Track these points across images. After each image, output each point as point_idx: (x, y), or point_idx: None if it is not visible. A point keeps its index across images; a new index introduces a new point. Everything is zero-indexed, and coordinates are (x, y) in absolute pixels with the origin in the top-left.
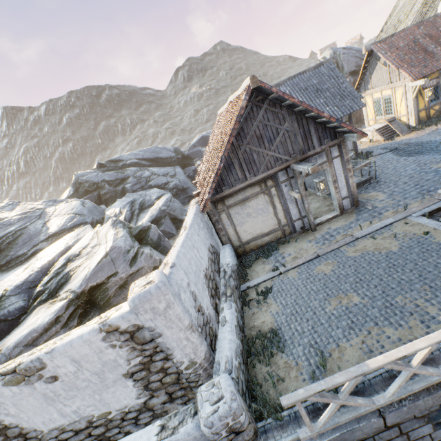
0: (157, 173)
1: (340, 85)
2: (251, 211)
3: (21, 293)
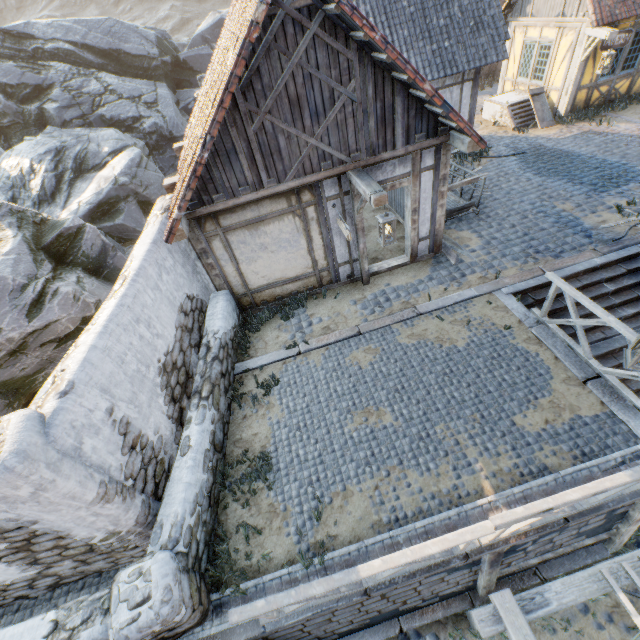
0: (117, 90)
1: None
2: (269, 242)
3: None
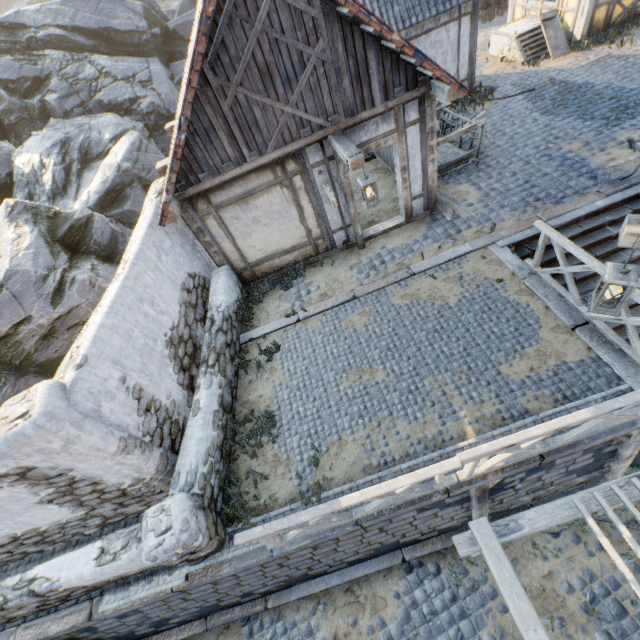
0: (111, 72)
1: None
2: (261, 216)
3: None
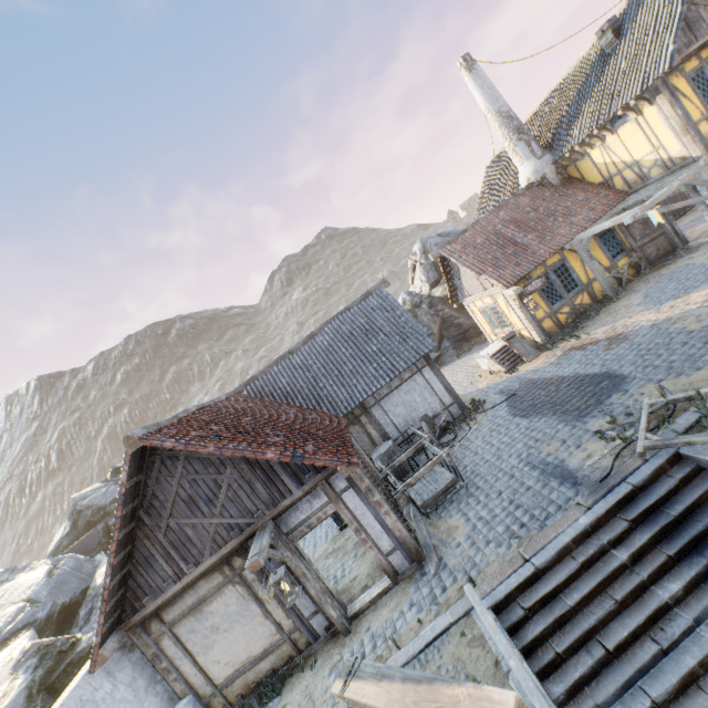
0: None
1: (398, 320)
2: (219, 620)
3: None
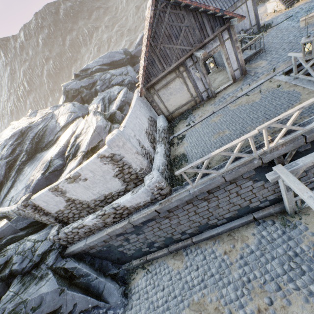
0: (115, 74)
1: None
2: (172, 91)
3: (59, 157)
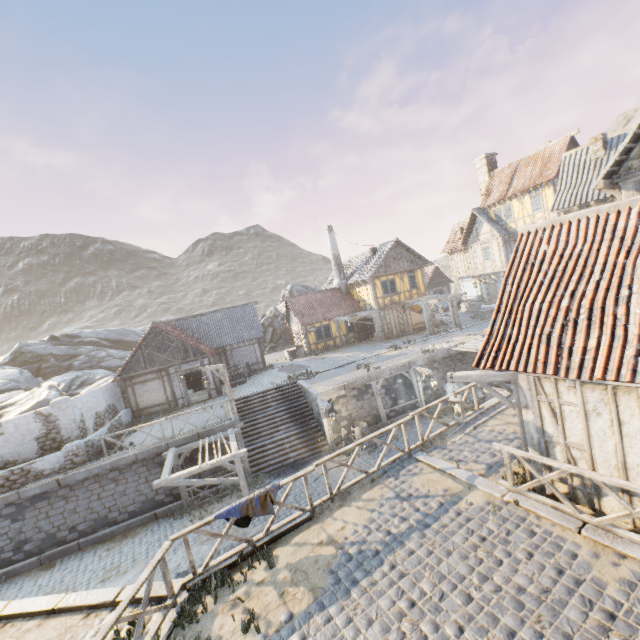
0: (114, 355)
1: (254, 320)
2: (149, 389)
3: None
